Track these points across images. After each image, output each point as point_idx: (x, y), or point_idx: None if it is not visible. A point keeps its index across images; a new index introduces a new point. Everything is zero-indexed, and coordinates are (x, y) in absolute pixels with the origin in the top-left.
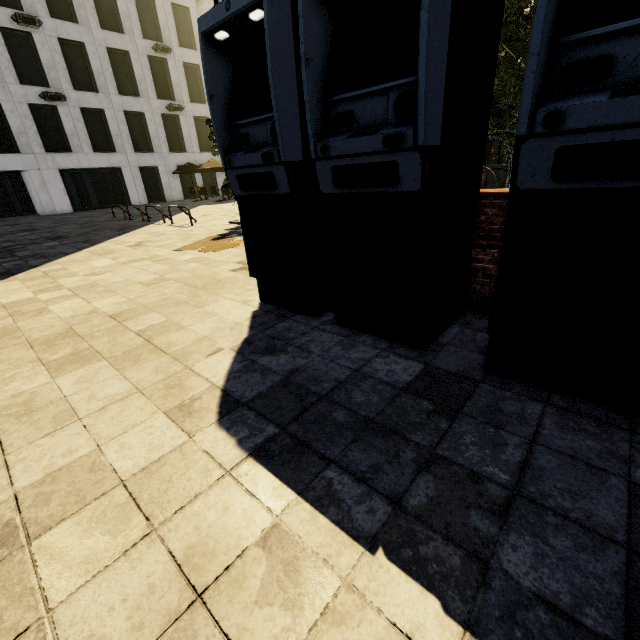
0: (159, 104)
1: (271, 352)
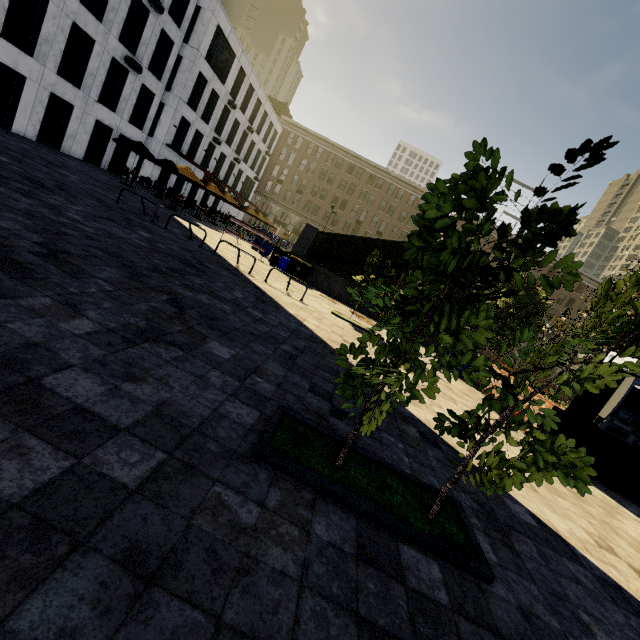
0: (116, 46)
1: (626, 506)
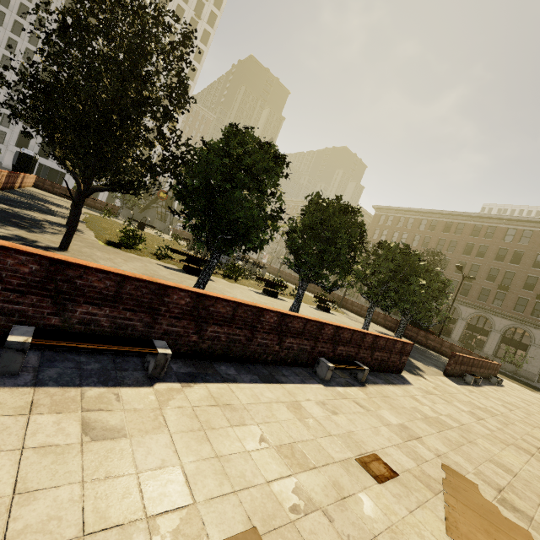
0: None
1: None
